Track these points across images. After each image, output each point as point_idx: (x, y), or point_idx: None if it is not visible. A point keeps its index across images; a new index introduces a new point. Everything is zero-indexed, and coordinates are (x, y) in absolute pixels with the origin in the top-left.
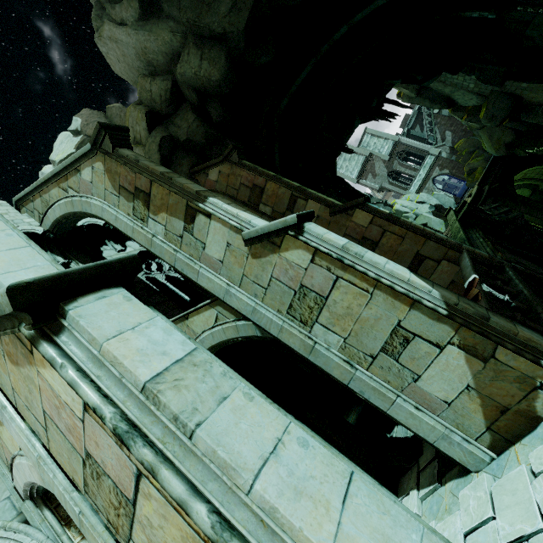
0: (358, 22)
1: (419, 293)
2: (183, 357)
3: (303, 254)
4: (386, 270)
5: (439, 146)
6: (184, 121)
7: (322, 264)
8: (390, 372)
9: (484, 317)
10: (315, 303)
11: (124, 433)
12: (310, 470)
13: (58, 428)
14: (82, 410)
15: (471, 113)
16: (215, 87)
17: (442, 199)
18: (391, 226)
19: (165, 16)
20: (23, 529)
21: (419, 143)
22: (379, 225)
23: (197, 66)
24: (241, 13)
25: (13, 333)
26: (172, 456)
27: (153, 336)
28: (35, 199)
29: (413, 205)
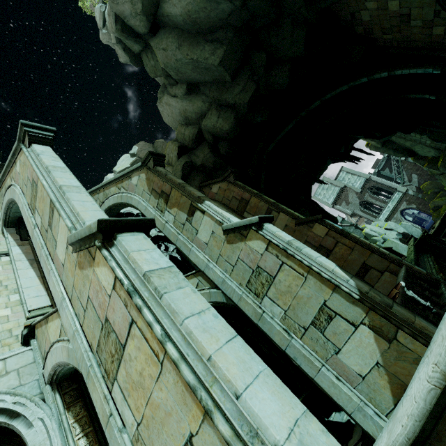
0: (330, 98)
1: (340, 280)
2: (166, 267)
3: (261, 243)
4: (317, 261)
5: (406, 185)
6: (201, 153)
7: (273, 252)
8: (318, 343)
9: (388, 305)
10: (266, 280)
11: (131, 291)
12: (215, 326)
13: (93, 307)
14: (112, 288)
15: (431, 162)
16: (225, 134)
17: (409, 229)
18: (343, 238)
19: (200, 93)
20: (41, 402)
21: (388, 182)
22: (333, 237)
23: (215, 121)
24: (247, 93)
25: (89, 246)
26: (150, 305)
27: (153, 255)
28: (100, 193)
29: (381, 231)
